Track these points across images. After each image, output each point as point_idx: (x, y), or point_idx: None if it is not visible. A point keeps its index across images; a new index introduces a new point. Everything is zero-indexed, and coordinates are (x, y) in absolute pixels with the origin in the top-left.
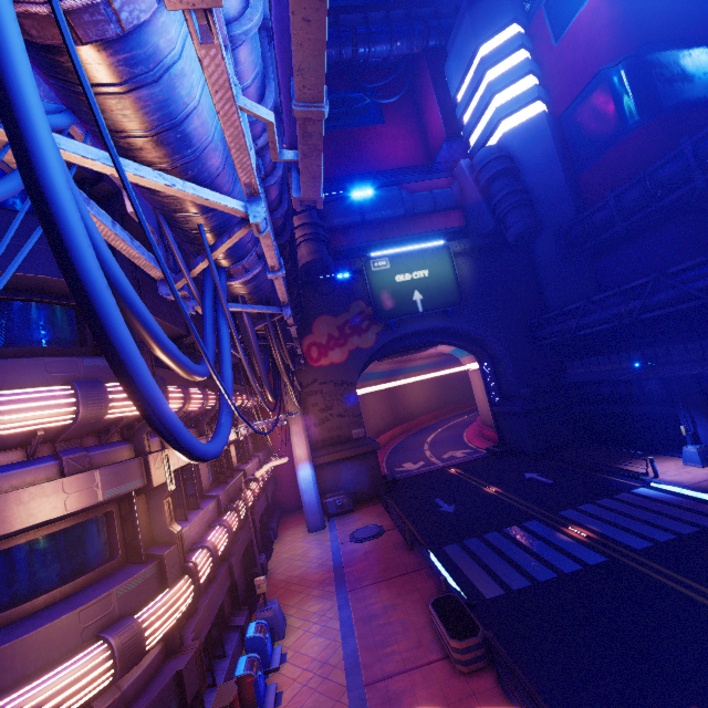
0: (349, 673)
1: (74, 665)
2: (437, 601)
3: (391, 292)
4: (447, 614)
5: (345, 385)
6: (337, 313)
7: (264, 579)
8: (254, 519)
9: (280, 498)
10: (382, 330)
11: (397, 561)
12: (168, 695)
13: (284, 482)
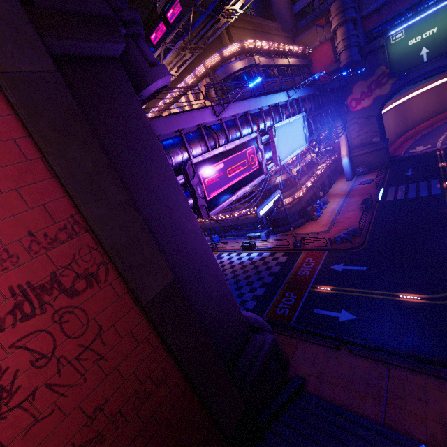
0: (338, 210)
1: (287, 198)
2: (365, 199)
3: (403, 55)
4: (364, 202)
5: (370, 117)
6: (367, 78)
7: (322, 192)
8: (323, 178)
9: (339, 168)
10: (395, 81)
11: (368, 191)
12: (300, 205)
13: (341, 162)
